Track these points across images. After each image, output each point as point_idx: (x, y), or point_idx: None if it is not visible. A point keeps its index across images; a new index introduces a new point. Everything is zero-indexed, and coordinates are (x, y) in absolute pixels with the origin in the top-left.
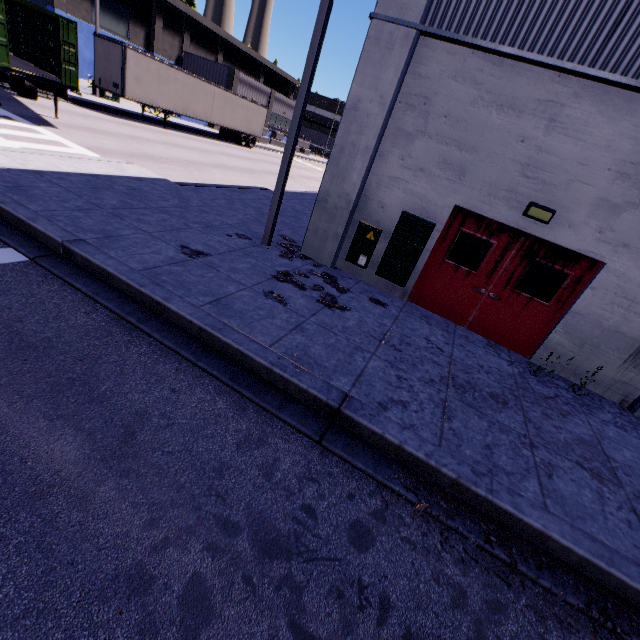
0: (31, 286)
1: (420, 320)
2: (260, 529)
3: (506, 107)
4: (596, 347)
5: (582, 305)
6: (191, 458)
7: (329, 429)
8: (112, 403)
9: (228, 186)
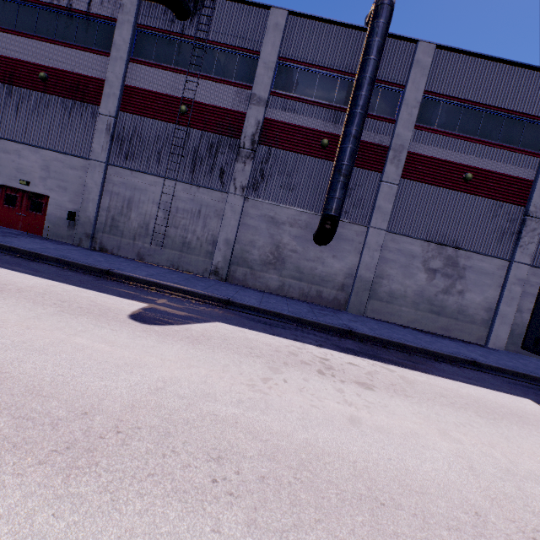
0: None
1: None
2: None
3: (6, 152)
4: (59, 225)
5: (49, 211)
6: None
7: None
8: None
9: None
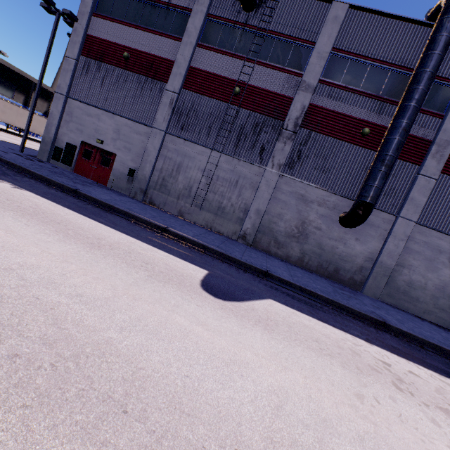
0: None
1: (69, 172)
2: None
3: (89, 116)
4: (120, 179)
5: (115, 166)
6: None
7: None
8: None
9: (28, 147)
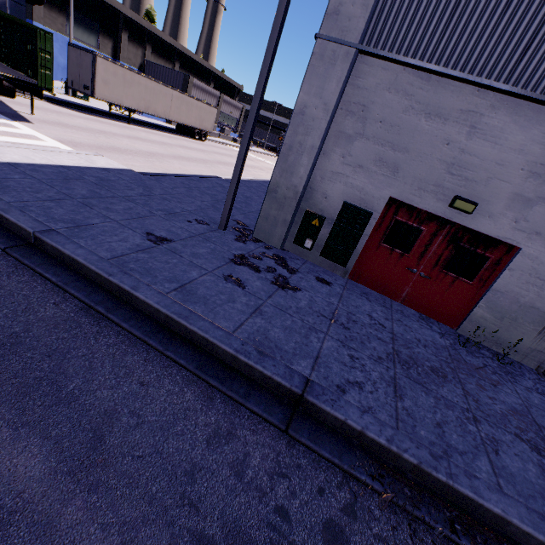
0: (1, 277)
1: (361, 297)
2: (236, 542)
3: (433, 115)
4: (514, 320)
5: (501, 284)
6: (162, 461)
7: (294, 416)
8: (80, 403)
9: (186, 175)
